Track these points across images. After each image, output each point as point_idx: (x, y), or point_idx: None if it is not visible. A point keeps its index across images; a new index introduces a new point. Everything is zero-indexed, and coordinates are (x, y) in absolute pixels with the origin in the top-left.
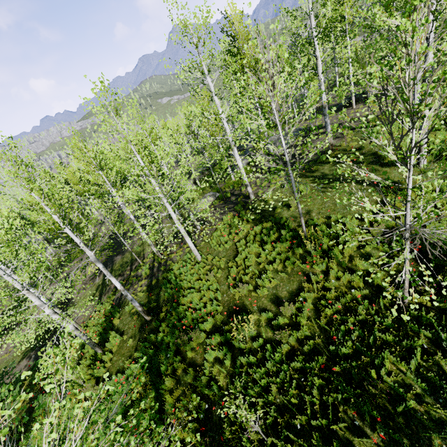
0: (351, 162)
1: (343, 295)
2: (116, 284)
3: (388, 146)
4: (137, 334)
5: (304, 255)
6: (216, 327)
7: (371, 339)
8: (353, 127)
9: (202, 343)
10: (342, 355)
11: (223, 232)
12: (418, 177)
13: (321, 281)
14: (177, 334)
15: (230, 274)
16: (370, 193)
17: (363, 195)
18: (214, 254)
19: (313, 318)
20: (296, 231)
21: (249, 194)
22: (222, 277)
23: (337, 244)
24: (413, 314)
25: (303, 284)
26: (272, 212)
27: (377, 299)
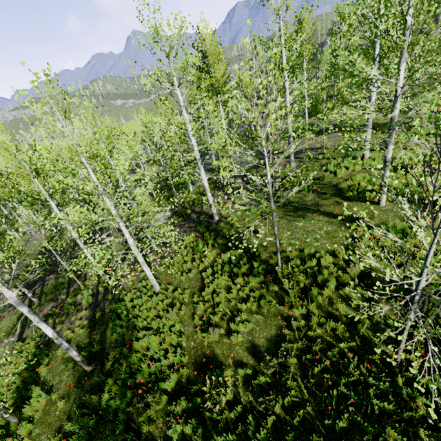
0: (316, 192)
1: (328, 346)
2: (46, 331)
3: (346, 180)
4: (71, 392)
5: (279, 293)
6: (181, 385)
7: (369, 409)
8: (309, 156)
9: (162, 410)
10: (338, 430)
11: (186, 257)
12: (421, 234)
13: (302, 326)
14: (129, 396)
15: (195, 311)
16: (338, 227)
17: (332, 228)
18: (175, 283)
19: (299, 375)
20: (268, 263)
21: (213, 214)
22: (186, 315)
23: (314, 282)
24: (407, 375)
25: (283, 331)
26: (240, 238)
27: (366, 355)
